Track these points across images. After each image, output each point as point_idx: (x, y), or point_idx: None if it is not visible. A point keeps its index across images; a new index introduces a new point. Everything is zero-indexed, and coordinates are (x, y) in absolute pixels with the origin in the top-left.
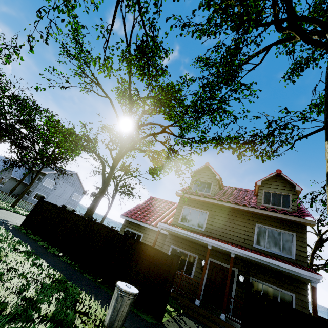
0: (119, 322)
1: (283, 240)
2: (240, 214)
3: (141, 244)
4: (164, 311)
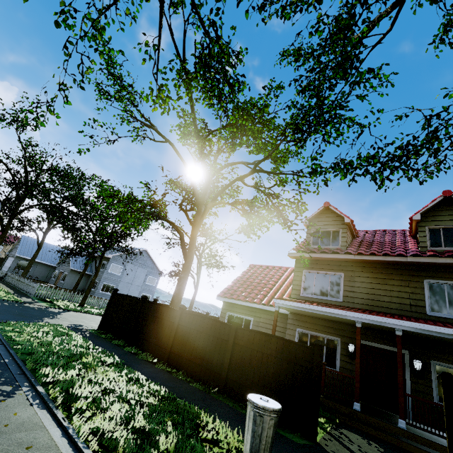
0: (265, 451)
1: None
2: (394, 269)
3: (260, 334)
4: (316, 426)
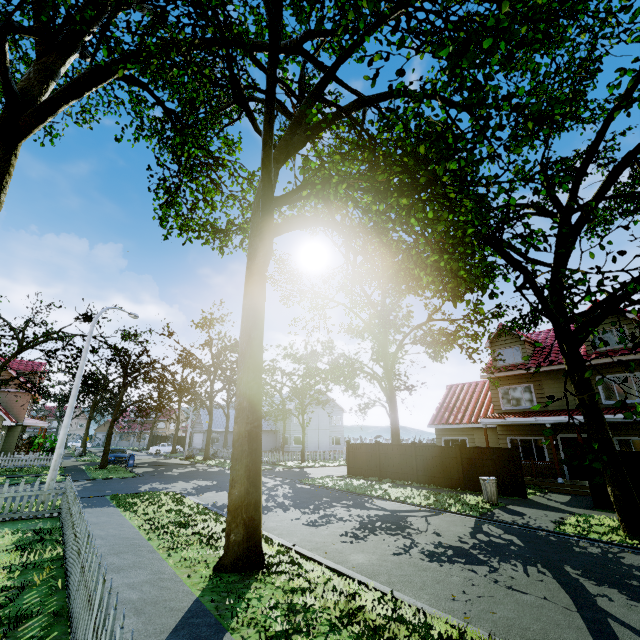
0: (494, 497)
1: (636, 384)
2: None
3: (476, 448)
4: (525, 490)
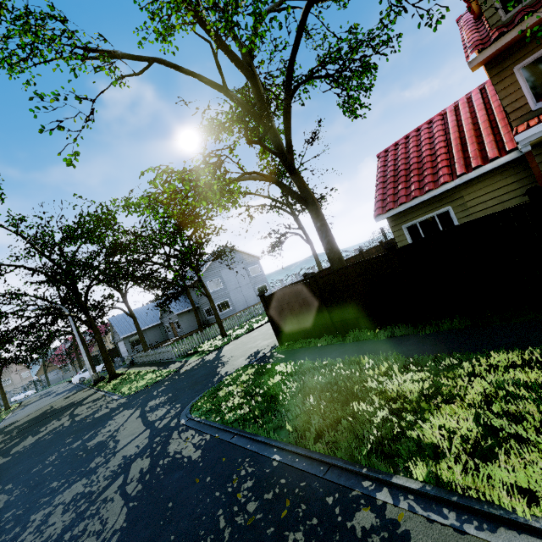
0: None
1: None
2: None
3: None
4: None
